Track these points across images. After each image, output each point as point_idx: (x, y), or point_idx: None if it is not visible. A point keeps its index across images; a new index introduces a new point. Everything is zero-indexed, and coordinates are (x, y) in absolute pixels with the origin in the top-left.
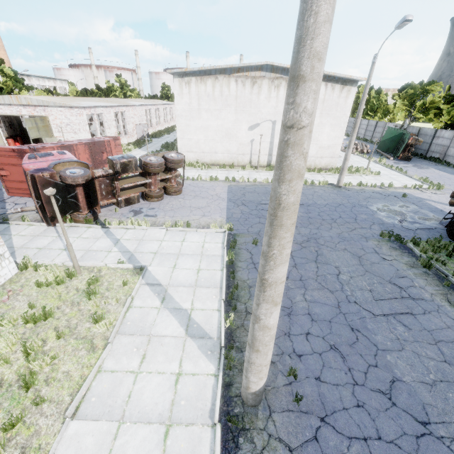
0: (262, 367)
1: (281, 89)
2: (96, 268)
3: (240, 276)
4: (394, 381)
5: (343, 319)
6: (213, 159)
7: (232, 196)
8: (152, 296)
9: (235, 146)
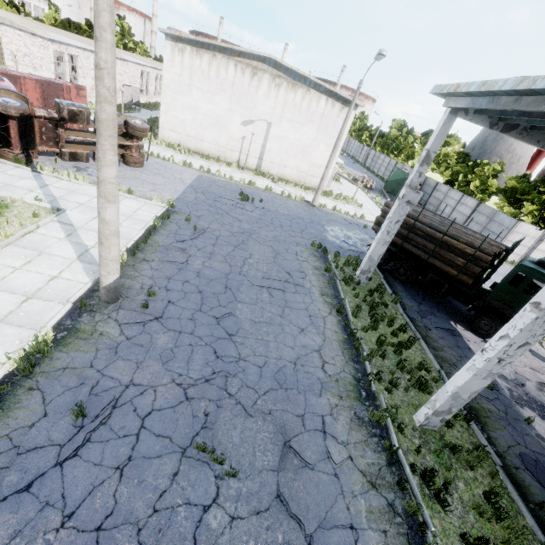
0: (108, 261)
1: (282, 90)
2: (10, 198)
3: (156, 238)
4: (230, 316)
5: (224, 281)
6: (199, 147)
7: (197, 184)
8: (59, 230)
9: (225, 139)
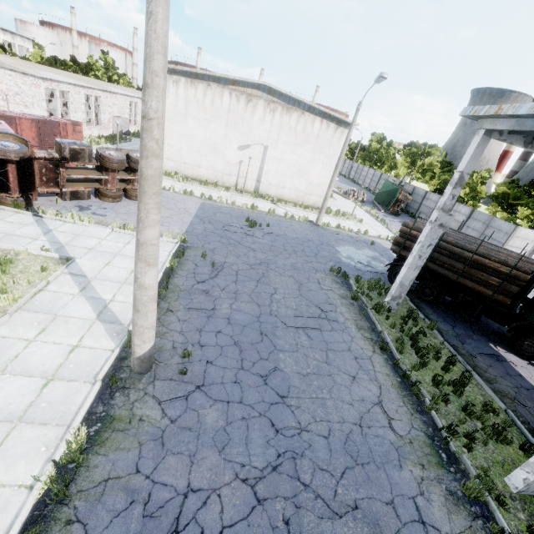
0: (144, 330)
1: (277, 114)
2: (14, 251)
3: (176, 281)
4: (276, 370)
5: (258, 326)
6: (196, 173)
7: (202, 213)
8: (72, 284)
9: (222, 164)
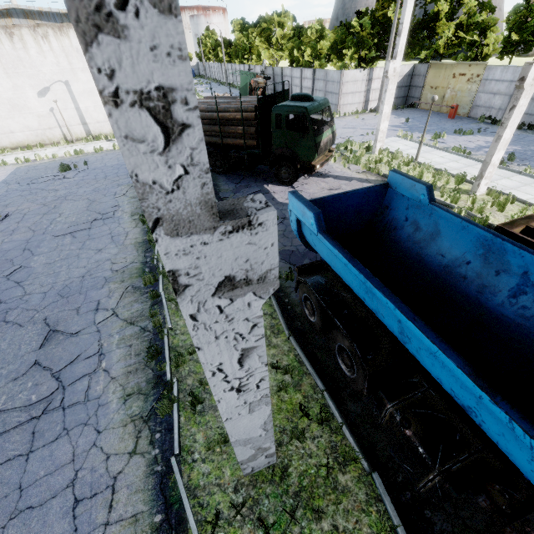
0: None
1: (53, 40)
2: None
3: None
4: (24, 269)
5: (24, 246)
6: (14, 141)
7: (11, 177)
8: None
9: (34, 120)
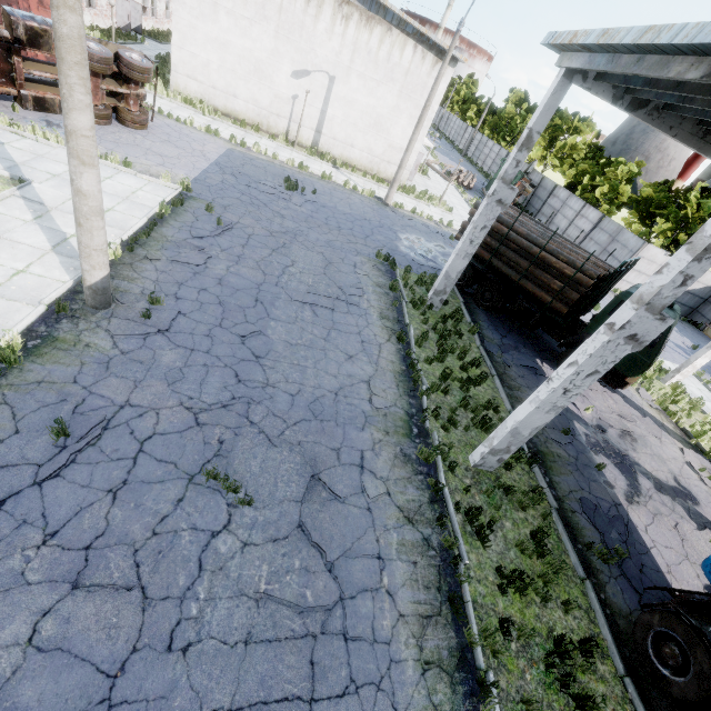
0: (91, 251)
1: (352, 26)
2: None
3: (164, 231)
4: (260, 335)
5: (255, 293)
6: (230, 106)
7: (225, 161)
8: (24, 210)
9: (268, 97)
